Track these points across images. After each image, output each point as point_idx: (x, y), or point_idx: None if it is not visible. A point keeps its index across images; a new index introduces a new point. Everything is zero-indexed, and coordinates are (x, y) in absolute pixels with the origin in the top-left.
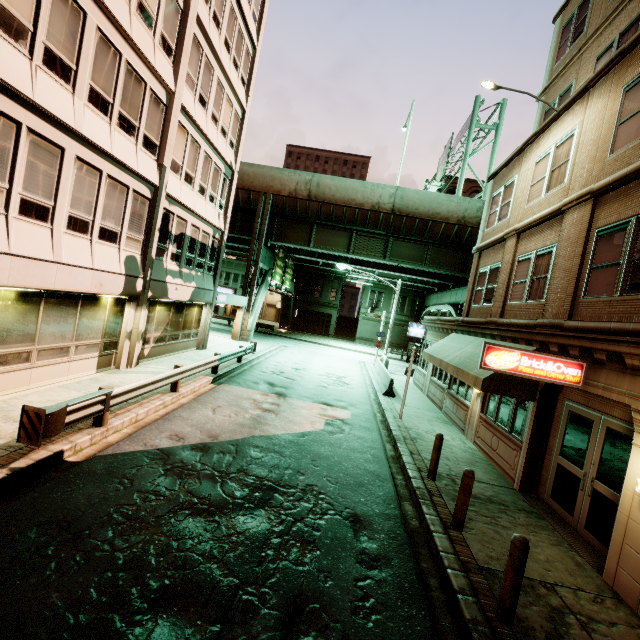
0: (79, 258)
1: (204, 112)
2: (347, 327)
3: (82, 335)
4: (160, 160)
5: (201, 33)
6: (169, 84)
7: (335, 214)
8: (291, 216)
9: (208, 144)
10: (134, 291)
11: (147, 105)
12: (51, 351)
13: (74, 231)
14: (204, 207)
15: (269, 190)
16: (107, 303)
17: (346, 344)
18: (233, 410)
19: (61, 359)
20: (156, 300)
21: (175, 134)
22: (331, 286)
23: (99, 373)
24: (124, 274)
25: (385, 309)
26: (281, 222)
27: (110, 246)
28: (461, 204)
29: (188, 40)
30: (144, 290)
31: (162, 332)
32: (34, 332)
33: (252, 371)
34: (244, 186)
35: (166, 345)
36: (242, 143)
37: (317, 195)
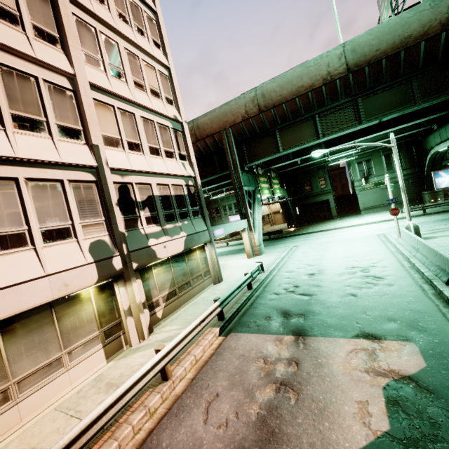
0: (23, 273)
1: (124, 83)
2: (347, 203)
3: (72, 338)
4: (89, 142)
5: (85, 14)
6: (64, 69)
7: (290, 111)
8: (253, 136)
9: (142, 109)
10: (114, 271)
11: (48, 97)
12: (37, 374)
13: (6, 249)
14: (163, 164)
15: (226, 125)
16: (90, 295)
17: (353, 220)
18: (233, 400)
19: (55, 374)
20: (149, 265)
21: (94, 112)
22: (317, 177)
23: (110, 362)
24: (93, 262)
25: (379, 173)
26: (248, 146)
27: (64, 243)
28: (438, 5)
29: (68, 22)
30: (126, 265)
31: (169, 289)
32: (2, 368)
33: (264, 297)
34: (207, 134)
35: (179, 297)
36: (179, 96)
37: (266, 104)
